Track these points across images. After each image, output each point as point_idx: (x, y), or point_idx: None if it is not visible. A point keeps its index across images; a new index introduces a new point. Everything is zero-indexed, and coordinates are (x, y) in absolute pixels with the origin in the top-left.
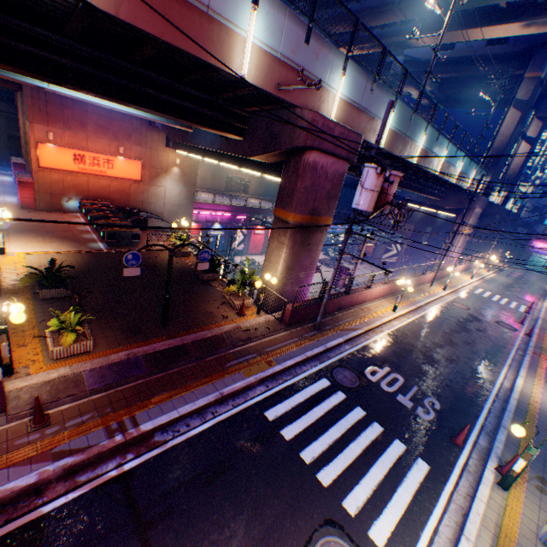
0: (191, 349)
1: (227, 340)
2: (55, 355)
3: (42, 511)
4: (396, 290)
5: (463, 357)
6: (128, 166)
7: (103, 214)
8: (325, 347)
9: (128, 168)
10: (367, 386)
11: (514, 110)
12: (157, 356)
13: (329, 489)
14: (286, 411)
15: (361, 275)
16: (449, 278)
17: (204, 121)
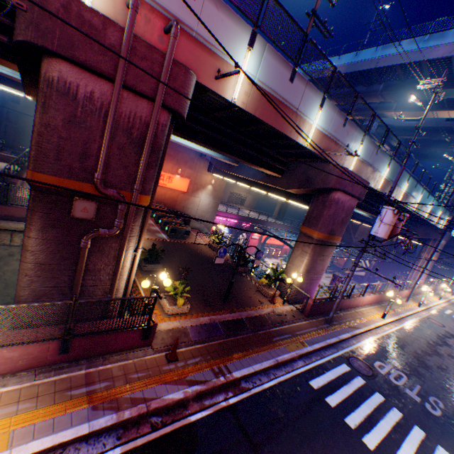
0: (247, 323)
1: (268, 320)
2: (169, 312)
3: (190, 419)
4: (379, 300)
5: (451, 368)
6: (181, 181)
7: (164, 213)
8: (338, 338)
9: (180, 183)
10: (379, 377)
11: None
12: (227, 324)
13: (374, 452)
14: (324, 384)
15: (359, 284)
16: (419, 296)
17: (261, 164)
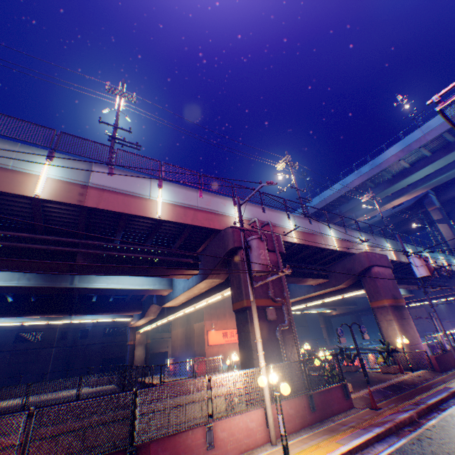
0: (400, 384)
1: (414, 380)
2: None
3: (428, 424)
4: None
5: None
6: None
7: None
8: None
9: None
10: None
11: (440, 224)
12: (387, 387)
13: None
14: None
15: (452, 330)
16: None
17: (313, 276)
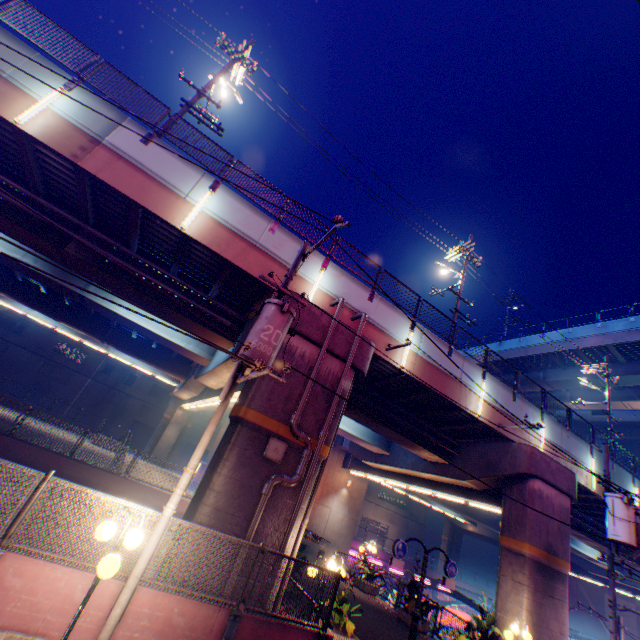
0: None
1: None
2: None
3: None
4: None
5: None
6: None
7: None
8: None
9: None
10: None
11: None
12: None
13: None
14: None
15: None
16: None
17: (425, 443)
